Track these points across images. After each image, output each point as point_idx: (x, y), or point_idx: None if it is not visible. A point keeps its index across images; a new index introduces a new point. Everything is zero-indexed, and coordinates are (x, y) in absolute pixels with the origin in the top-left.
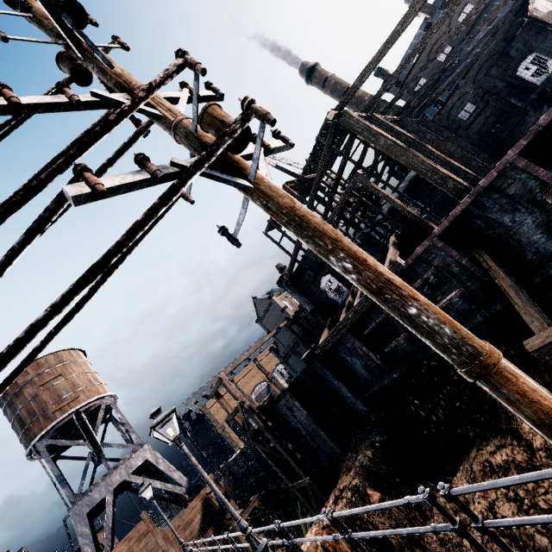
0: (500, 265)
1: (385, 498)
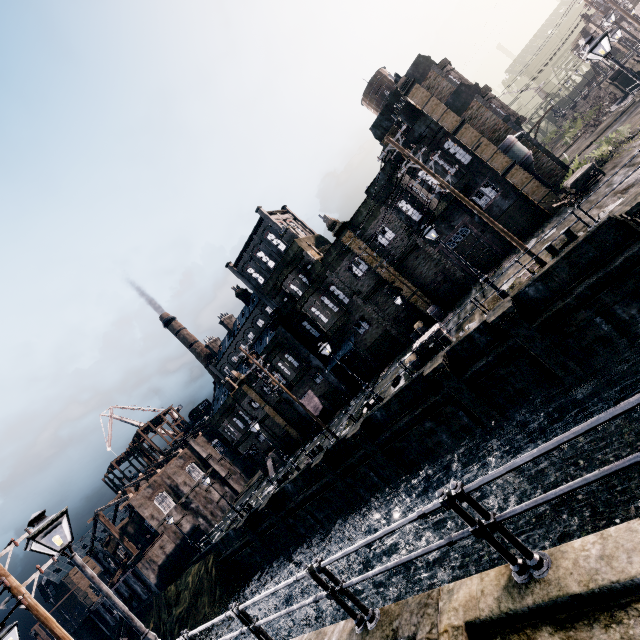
0: None
1: None
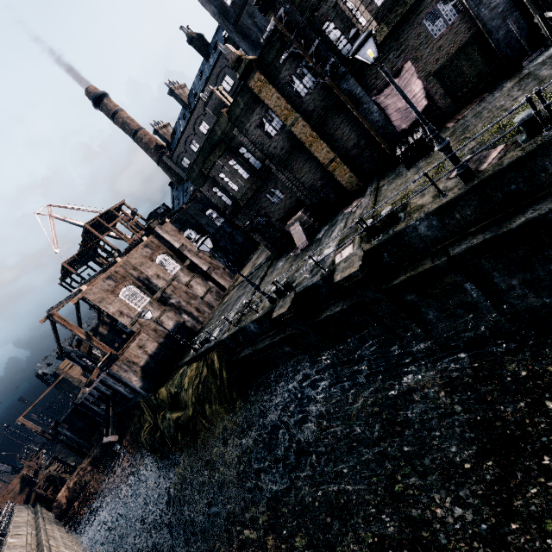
0: (109, 405)
1: (93, 468)
